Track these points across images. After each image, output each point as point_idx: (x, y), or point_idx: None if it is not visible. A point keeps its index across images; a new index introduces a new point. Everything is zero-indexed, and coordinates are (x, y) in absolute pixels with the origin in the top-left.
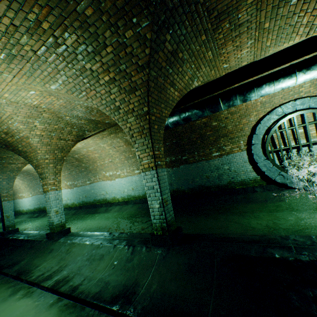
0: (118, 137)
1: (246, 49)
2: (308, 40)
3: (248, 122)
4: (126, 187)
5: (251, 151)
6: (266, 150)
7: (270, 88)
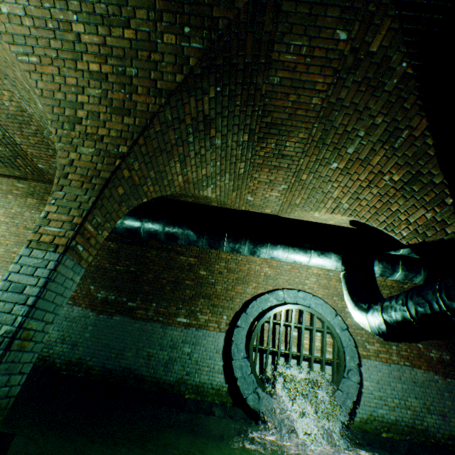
0: (39, 211)
1: (277, 192)
2: (327, 226)
3: (244, 292)
4: None
5: (231, 337)
6: (251, 343)
7: (284, 252)
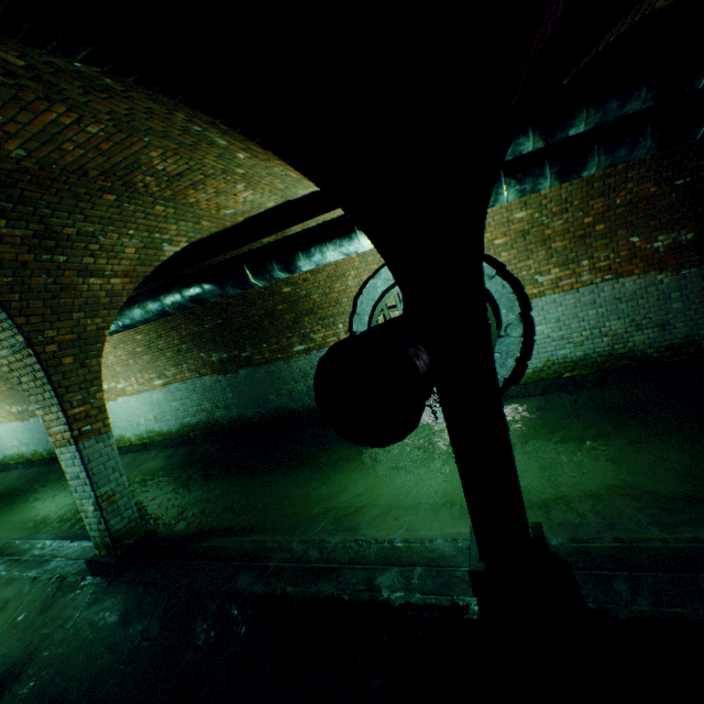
0: None
1: (245, 192)
2: None
3: (347, 288)
4: (142, 415)
5: None
6: None
7: (324, 254)
